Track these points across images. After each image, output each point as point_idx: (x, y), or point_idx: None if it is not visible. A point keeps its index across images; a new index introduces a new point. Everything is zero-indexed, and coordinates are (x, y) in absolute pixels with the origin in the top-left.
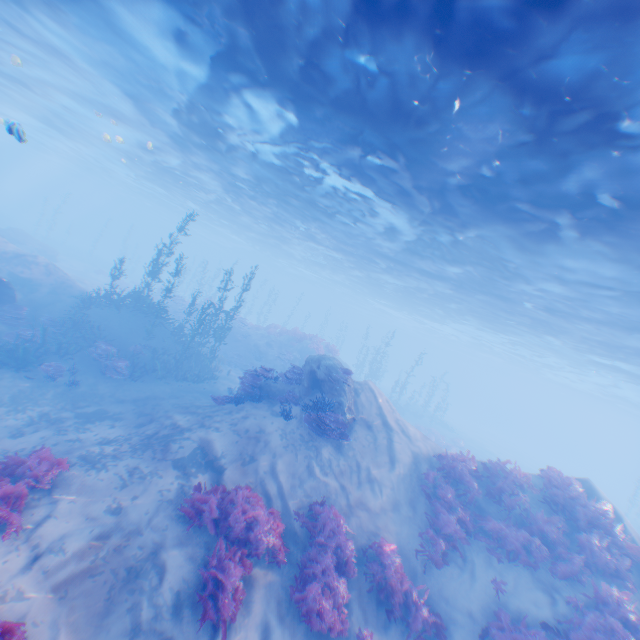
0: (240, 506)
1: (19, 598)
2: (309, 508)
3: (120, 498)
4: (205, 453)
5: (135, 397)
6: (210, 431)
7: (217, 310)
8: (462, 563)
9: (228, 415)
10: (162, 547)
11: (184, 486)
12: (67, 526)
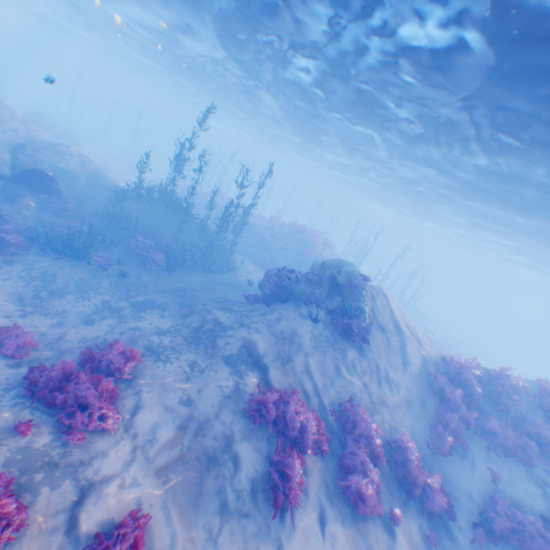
0: (291, 408)
1: (134, 484)
2: (340, 405)
3: (189, 392)
4: (248, 351)
5: (174, 288)
6: (249, 330)
7: (235, 207)
8: (463, 454)
9: (261, 314)
10: (232, 440)
11: (238, 383)
12: (153, 417)
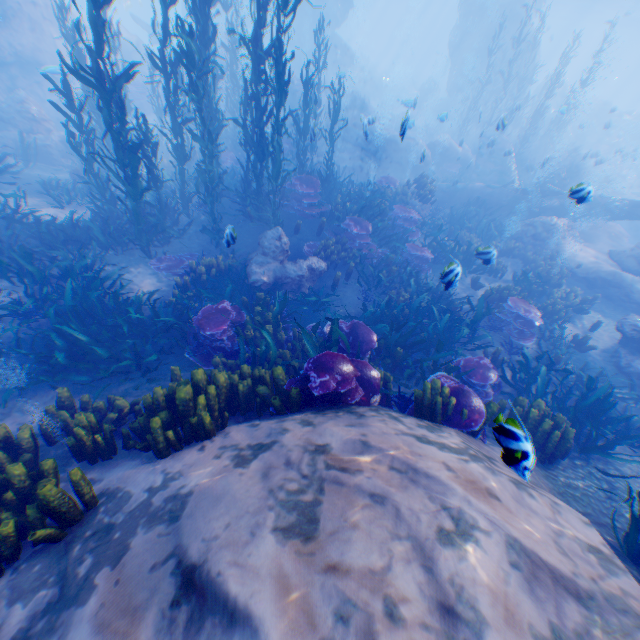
0: None
1: None
2: None
3: None
4: None
5: None
6: None
7: None
8: None
9: None
10: None
11: None
12: None
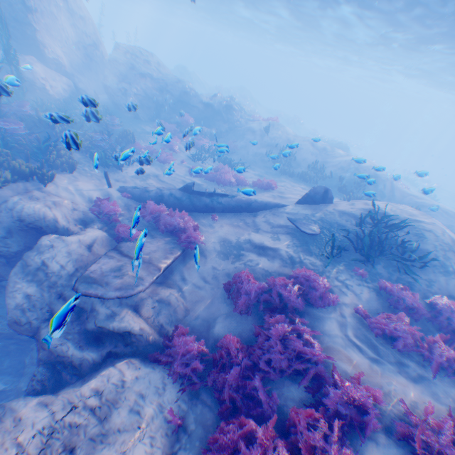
0: None
1: None
2: None
3: None
4: None
5: None
6: None
7: None
8: None
9: None
10: None
11: None
12: None
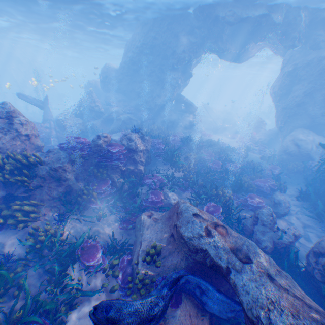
0: None
1: None
2: None
3: None
4: None
5: None
6: None
7: None
8: None
9: None
10: None
11: None
12: None
